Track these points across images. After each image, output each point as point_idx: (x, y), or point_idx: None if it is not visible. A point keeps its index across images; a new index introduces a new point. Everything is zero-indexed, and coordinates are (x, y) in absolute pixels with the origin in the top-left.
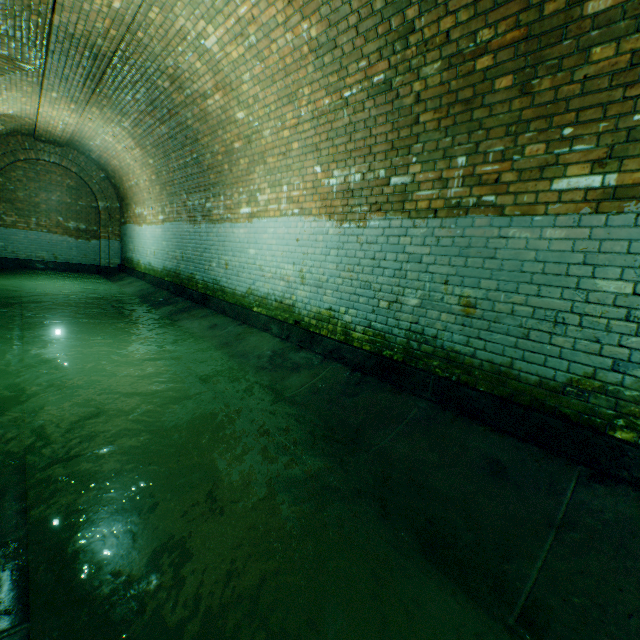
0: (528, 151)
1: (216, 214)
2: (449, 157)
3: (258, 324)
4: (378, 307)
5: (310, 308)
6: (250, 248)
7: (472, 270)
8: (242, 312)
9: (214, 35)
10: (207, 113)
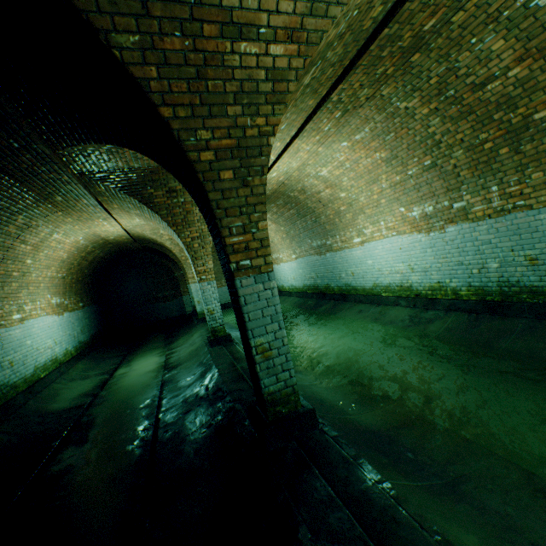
0: (533, 177)
1: (335, 246)
2: (485, 188)
3: (389, 303)
4: (471, 274)
5: (423, 285)
6: (367, 260)
7: (525, 240)
8: (374, 298)
9: (325, 170)
10: (320, 199)
